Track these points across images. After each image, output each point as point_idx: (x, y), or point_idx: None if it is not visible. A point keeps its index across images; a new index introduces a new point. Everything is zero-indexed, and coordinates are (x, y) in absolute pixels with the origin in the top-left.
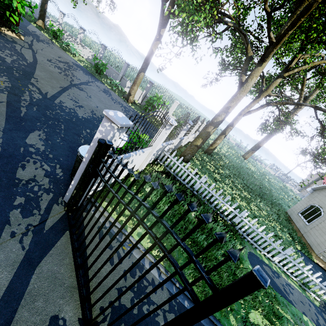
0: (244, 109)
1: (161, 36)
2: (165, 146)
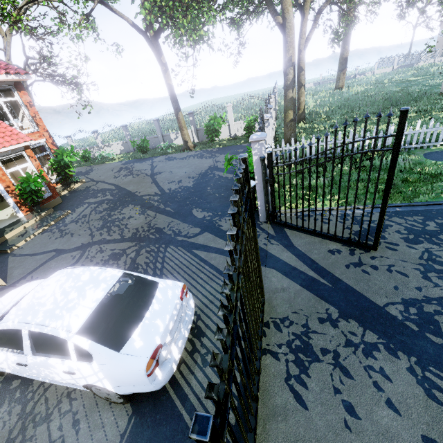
0: (299, 43)
1: (166, 65)
2: None
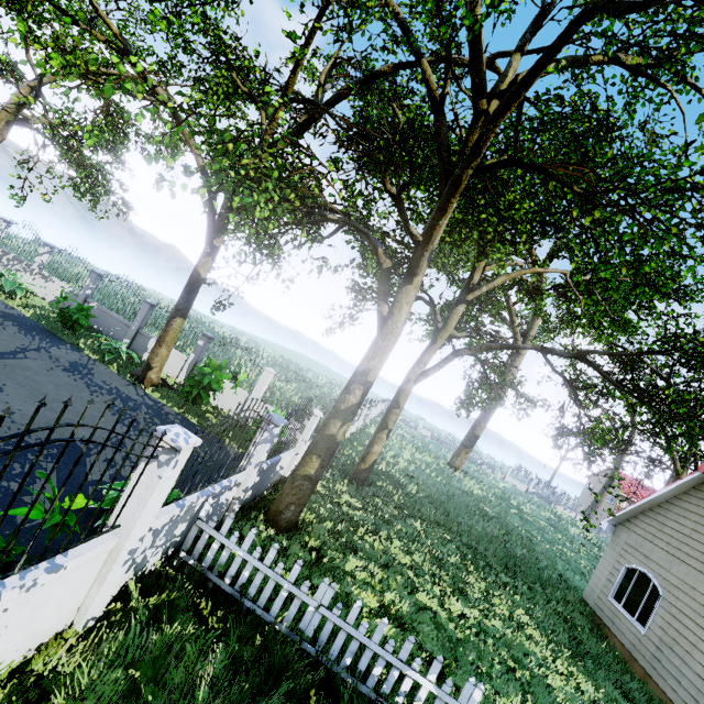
0: (412, 368)
1: (216, 249)
2: (204, 503)
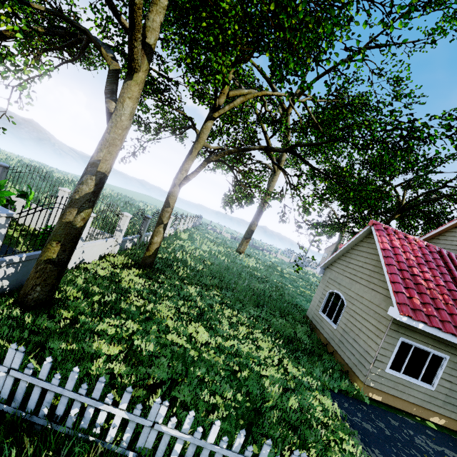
0: (177, 175)
1: None
2: None
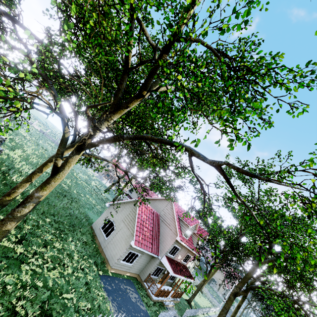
0: None
1: None
2: None
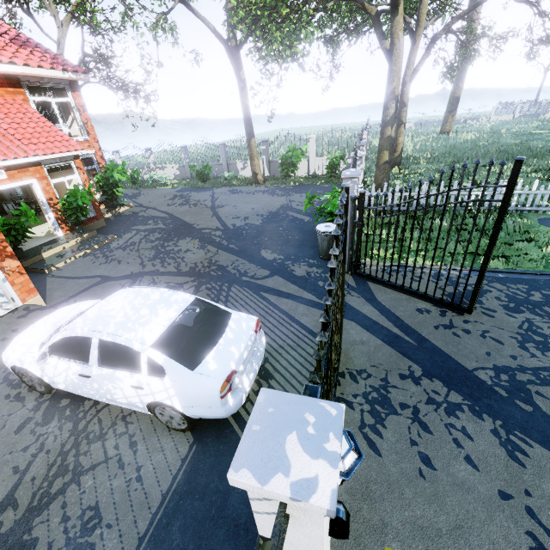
0: (405, 73)
1: (244, 81)
2: None
